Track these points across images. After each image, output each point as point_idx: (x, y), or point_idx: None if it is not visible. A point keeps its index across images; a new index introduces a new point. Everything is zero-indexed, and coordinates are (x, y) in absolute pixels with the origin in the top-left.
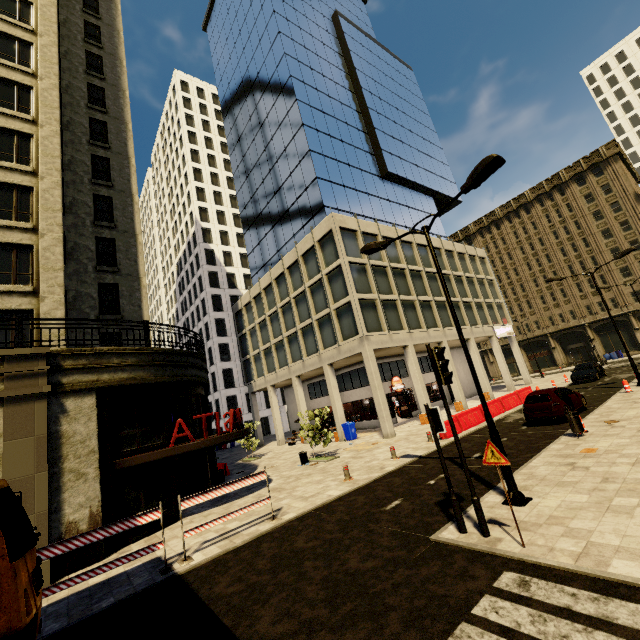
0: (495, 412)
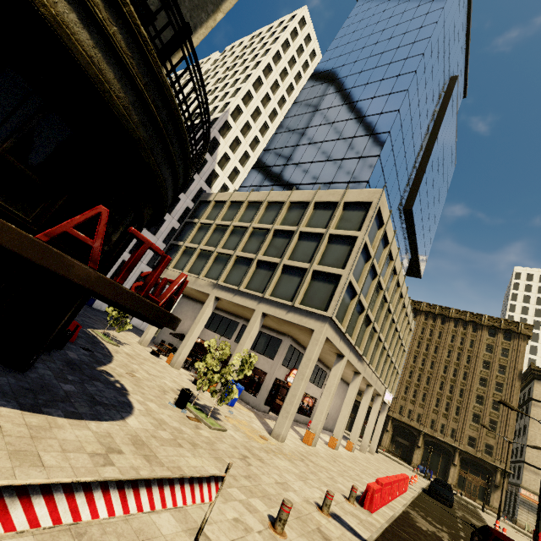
0: (395, 494)
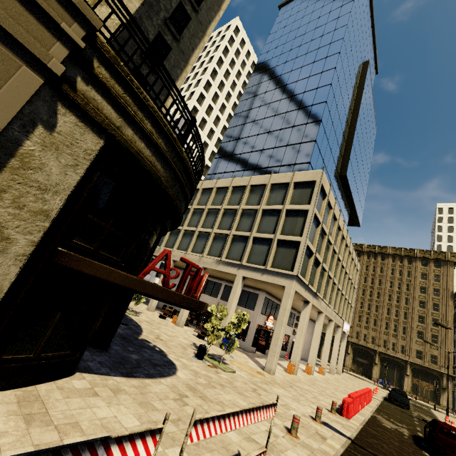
0: (363, 404)
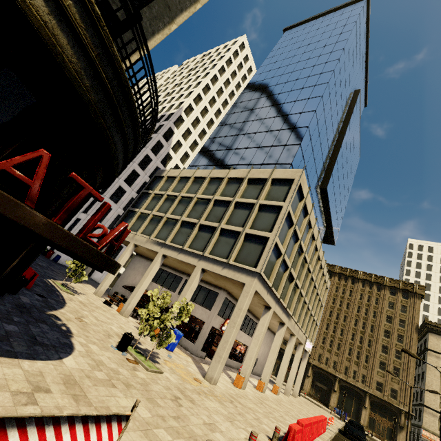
0: (314, 435)
